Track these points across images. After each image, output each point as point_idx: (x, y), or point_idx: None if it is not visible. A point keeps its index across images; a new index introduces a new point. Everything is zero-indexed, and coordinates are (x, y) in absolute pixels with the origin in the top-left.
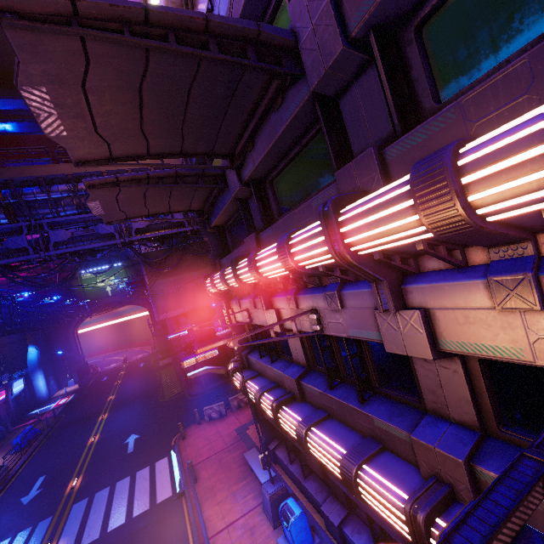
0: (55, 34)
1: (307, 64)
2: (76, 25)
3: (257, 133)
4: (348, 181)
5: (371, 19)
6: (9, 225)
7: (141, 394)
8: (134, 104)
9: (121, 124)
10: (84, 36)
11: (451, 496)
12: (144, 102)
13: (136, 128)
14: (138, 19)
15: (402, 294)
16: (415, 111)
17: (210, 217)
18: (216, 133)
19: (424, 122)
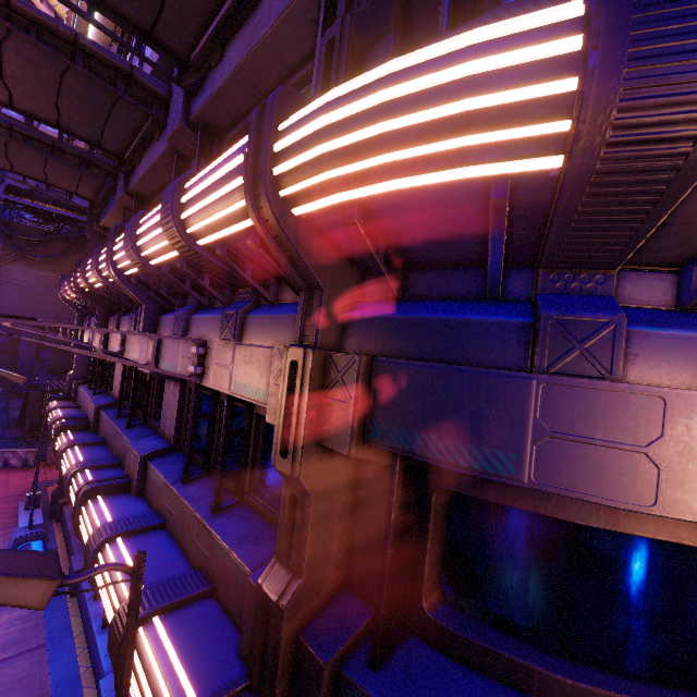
0: None
1: (169, 119)
2: None
3: (146, 151)
4: None
5: (200, 117)
6: None
7: None
8: None
9: None
10: None
11: (126, 487)
12: (6, 59)
13: None
14: None
15: (157, 322)
16: None
17: (101, 213)
18: (101, 128)
19: None
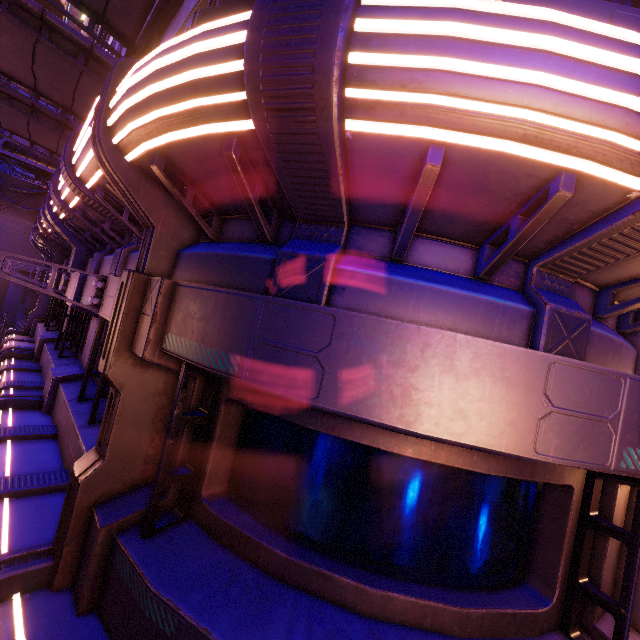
0: None
1: None
2: None
3: None
4: None
5: None
6: None
7: None
8: None
9: None
10: None
11: (39, 404)
12: None
13: None
14: None
15: (86, 264)
16: None
17: None
18: (72, 96)
19: None
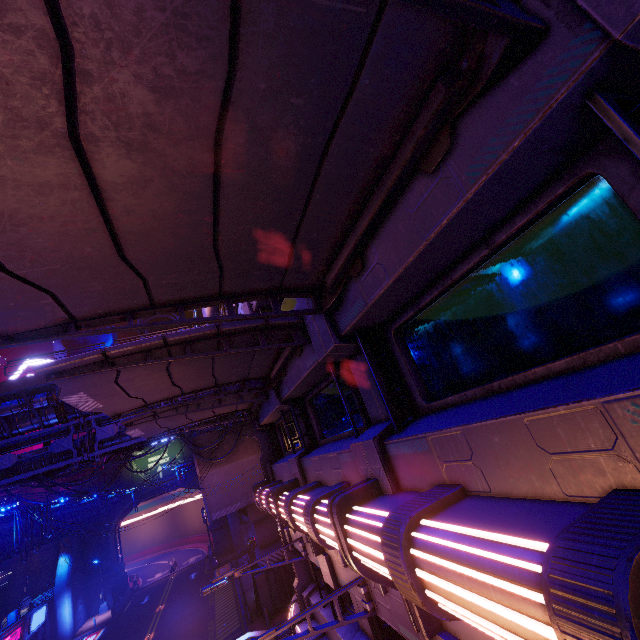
0: (91, 369)
1: (313, 340)
2: (107, 365)
3: (288, 365)
4: (360, 459)
5: (353, 328)
6: (58, 426)
7: (187, 632)
8: (164, 376)
9: (154, 387)
10: (115, 363)
11: None
12: (173, 373)
13: (168, 385)
14: (159, 345)
15: None
16: (409, 401)
17: (258, 415)
18: (247, 369)
19: (407, 437)
